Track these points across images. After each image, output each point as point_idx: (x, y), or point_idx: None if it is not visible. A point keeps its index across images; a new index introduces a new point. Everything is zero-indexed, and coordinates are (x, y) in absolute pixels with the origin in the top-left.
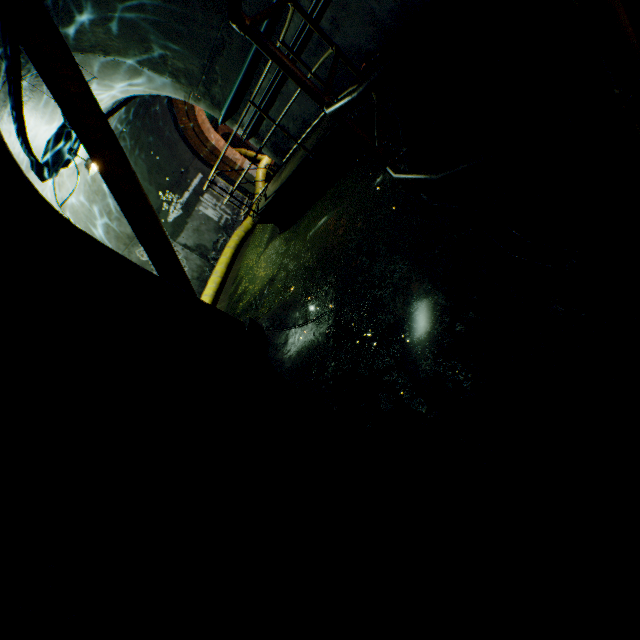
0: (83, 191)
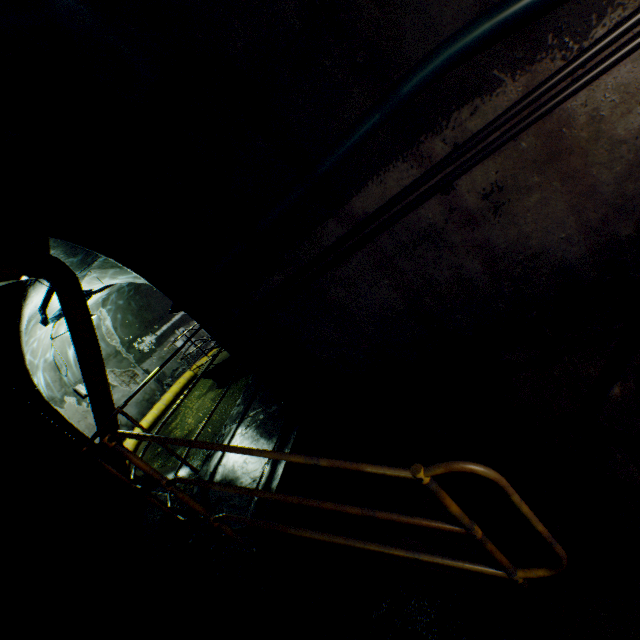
0: None
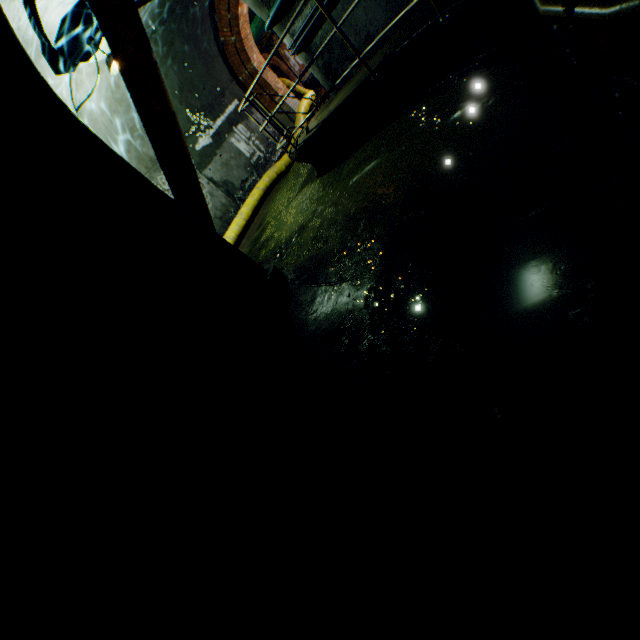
0: (104, 97)
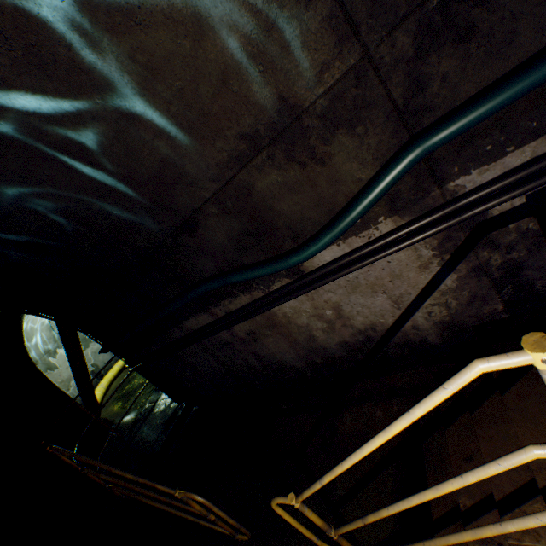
0: None
